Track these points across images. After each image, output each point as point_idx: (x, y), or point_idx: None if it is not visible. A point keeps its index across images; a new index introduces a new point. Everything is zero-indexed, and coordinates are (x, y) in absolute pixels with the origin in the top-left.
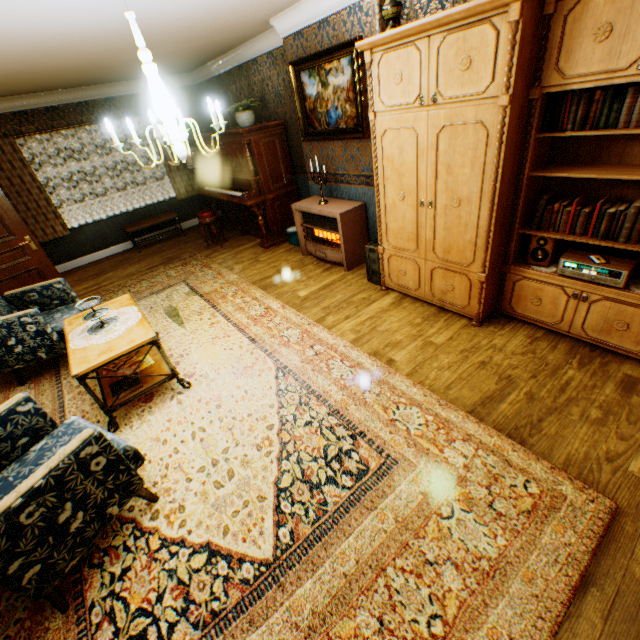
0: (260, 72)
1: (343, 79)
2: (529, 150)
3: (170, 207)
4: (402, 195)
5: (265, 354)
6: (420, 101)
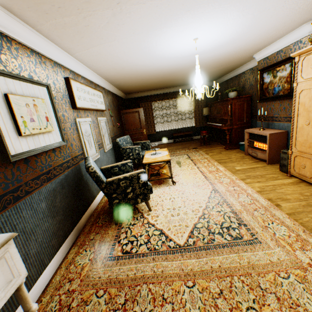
0: (244, 77)
1: (285, 73)
2: None
3: (191, 129)
4: (308, 122)
5: (209, 183)
6: None
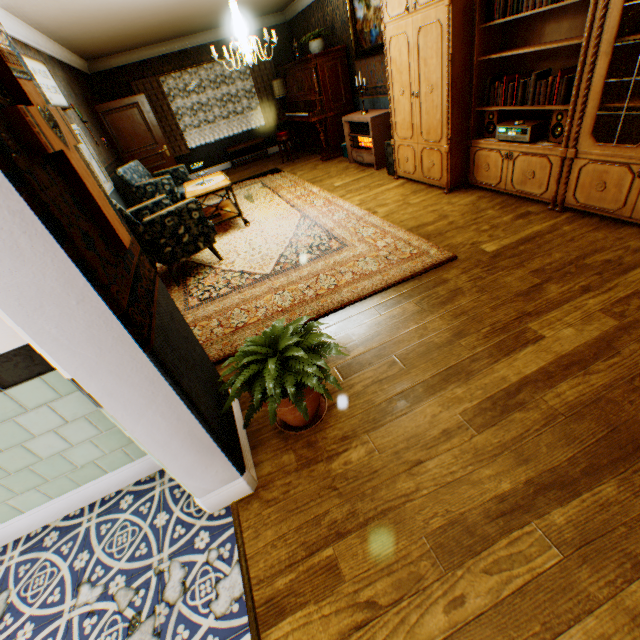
0: (331, 3)
1: (379, 1)
2: (475, 40)
3: (260, 134)
4: (402, 91)
5: (298, 212)
6: (407, 10)
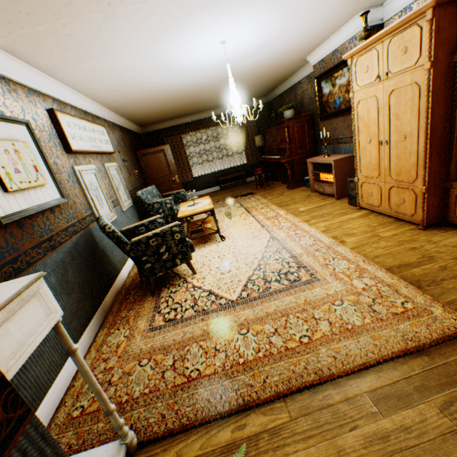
0: (301, 88)
1: (344, 80)
2: None
3: (242, 169)
4: (369, 140)
5: (266, 232)
6: (378, 79)
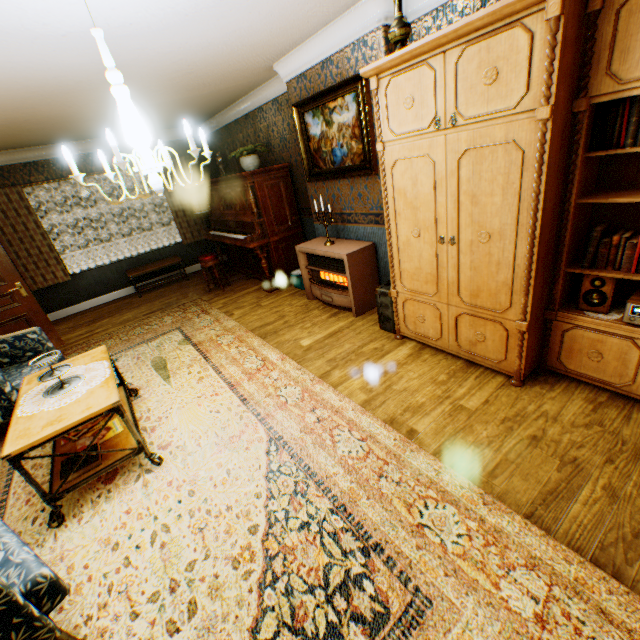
0: (266, 119)
1: (348, 116)
2: (576, 172)
3: (175, 252)
4: (417, 231)
5: (257, 419)
6: (436, 124)
